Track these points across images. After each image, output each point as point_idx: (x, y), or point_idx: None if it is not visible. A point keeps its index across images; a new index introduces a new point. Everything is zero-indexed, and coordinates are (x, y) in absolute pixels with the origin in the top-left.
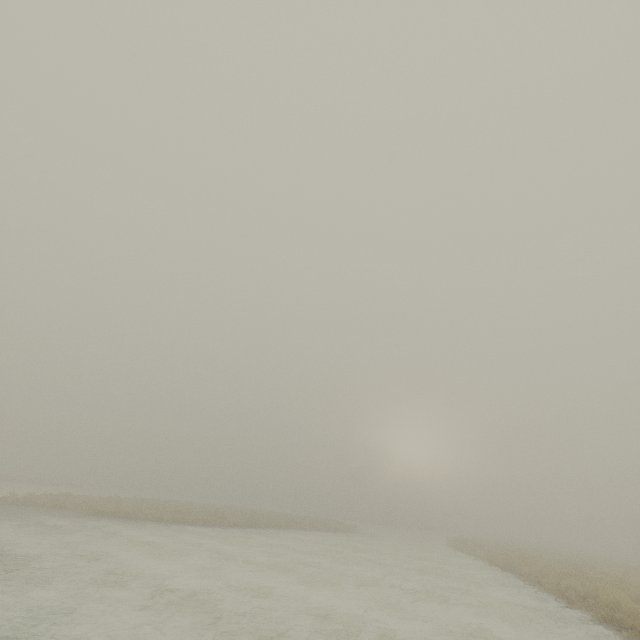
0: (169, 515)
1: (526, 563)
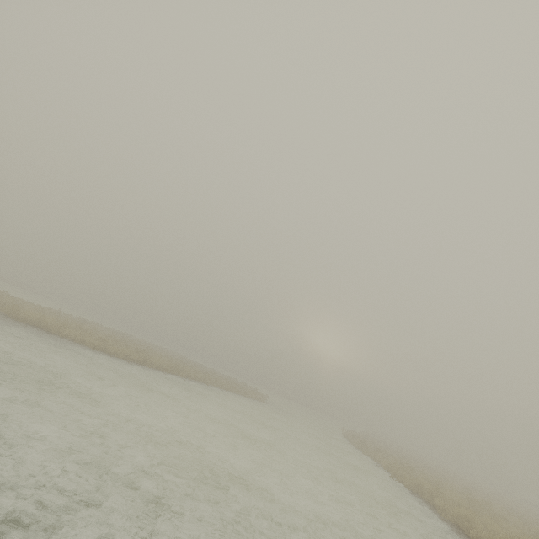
0: (91, 340)
1: (439, 495)
